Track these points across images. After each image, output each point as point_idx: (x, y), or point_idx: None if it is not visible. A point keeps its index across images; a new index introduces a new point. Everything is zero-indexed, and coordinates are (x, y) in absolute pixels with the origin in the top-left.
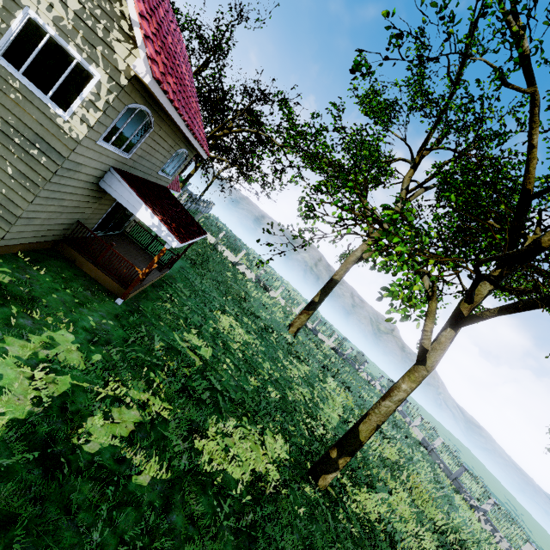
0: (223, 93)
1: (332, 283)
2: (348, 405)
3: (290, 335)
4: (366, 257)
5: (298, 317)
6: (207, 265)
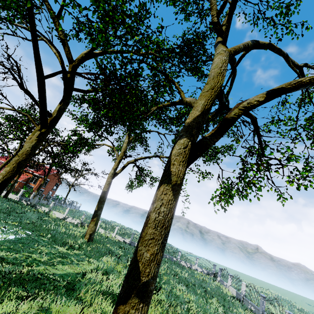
0: (46, 140)
1: (102, 194)
2: (117, 270)
3: (79, 239)
4: (118, 172)
5: (88, 226)
6: (12, 213)
